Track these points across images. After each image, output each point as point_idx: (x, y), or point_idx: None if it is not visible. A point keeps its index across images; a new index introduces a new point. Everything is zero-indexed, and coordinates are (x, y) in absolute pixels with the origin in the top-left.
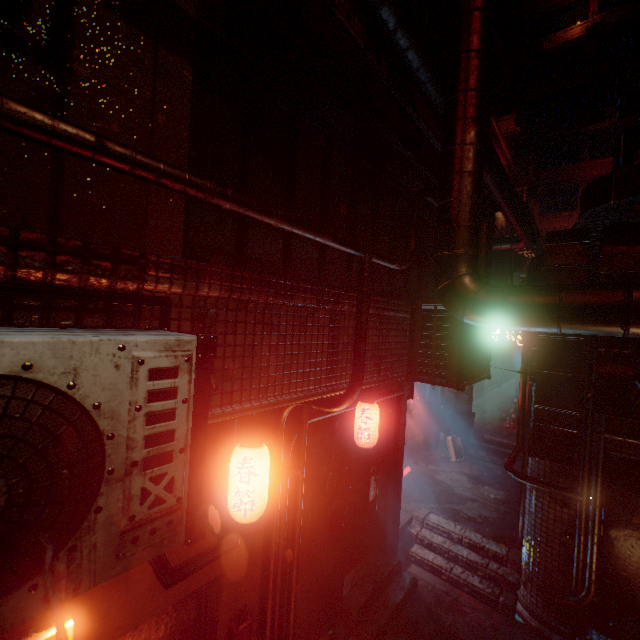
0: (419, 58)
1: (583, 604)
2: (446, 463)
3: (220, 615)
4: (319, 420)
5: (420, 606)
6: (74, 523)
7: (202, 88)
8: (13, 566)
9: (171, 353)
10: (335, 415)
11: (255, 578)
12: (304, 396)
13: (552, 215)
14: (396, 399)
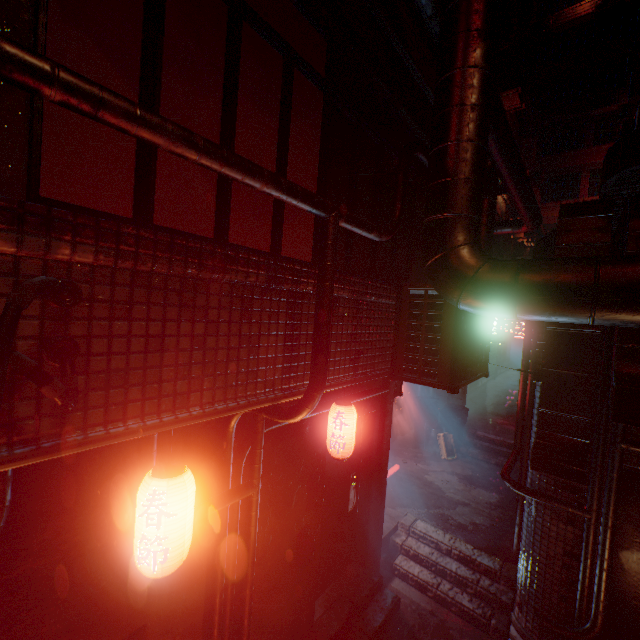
0: None
1: (588, 637)
2: (437, 462)
3: None
4: (284, 426)
5: (402, 630)
6: None
7: None
8: None
9: None
10: (305, 419)
11: (195, 622)
12: (247, 404)
13: (553, 203)
14: (381, 397)
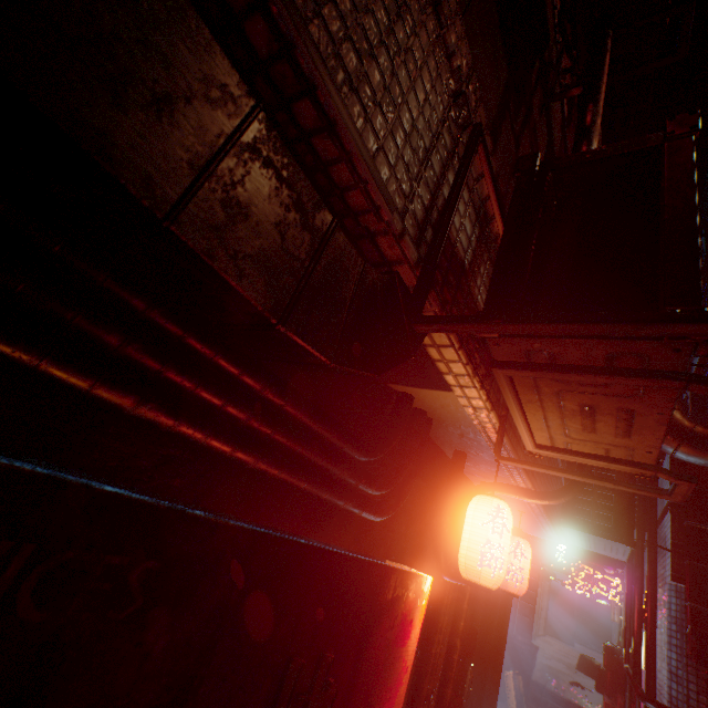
0: None
1: None
2: None
3: None
4: None
5: None
6: None
7: None
8: None
9: None
10: None
11: None
12: (528, 474)
13: None
14: None
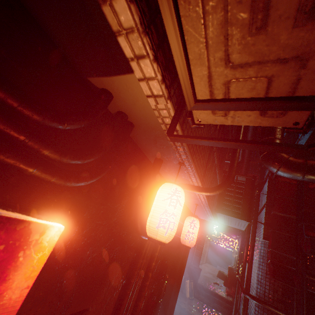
0: None
1: None
2: (184, 298)
3: None
4: None
5: None
6: None
7: None
8: None
9: None
10: None
11: None
12: (199, 176)
13: None
14: None
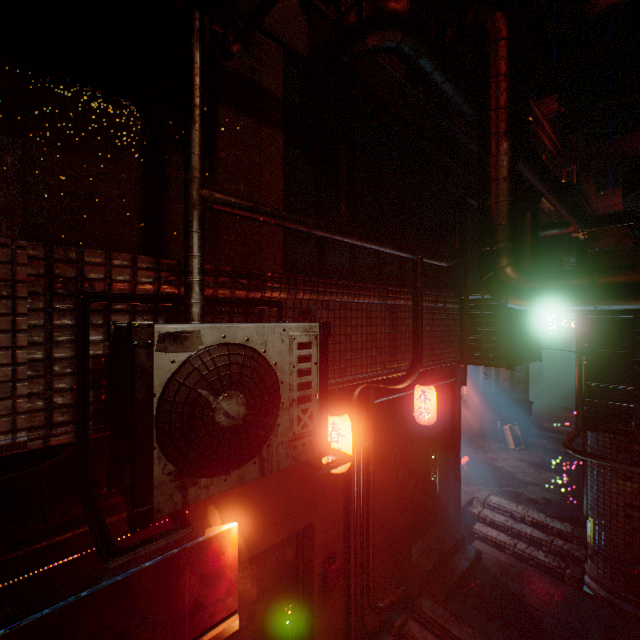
0: (453, 88)
1: None
2: (505, 451)
3: (315, 556)
4: (382, 401)
5: (486, 575)
6: (270, 429)
7: (288, 146)
8: (249, 446)
9: (307, 333)
10: (395, 398)
11: (339, 530)
12: (373, 376)
13: (610, 191)
14: (450, 385)
